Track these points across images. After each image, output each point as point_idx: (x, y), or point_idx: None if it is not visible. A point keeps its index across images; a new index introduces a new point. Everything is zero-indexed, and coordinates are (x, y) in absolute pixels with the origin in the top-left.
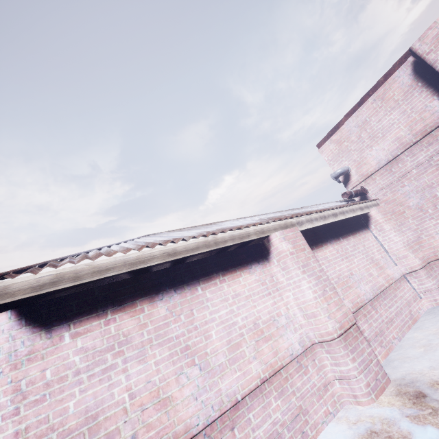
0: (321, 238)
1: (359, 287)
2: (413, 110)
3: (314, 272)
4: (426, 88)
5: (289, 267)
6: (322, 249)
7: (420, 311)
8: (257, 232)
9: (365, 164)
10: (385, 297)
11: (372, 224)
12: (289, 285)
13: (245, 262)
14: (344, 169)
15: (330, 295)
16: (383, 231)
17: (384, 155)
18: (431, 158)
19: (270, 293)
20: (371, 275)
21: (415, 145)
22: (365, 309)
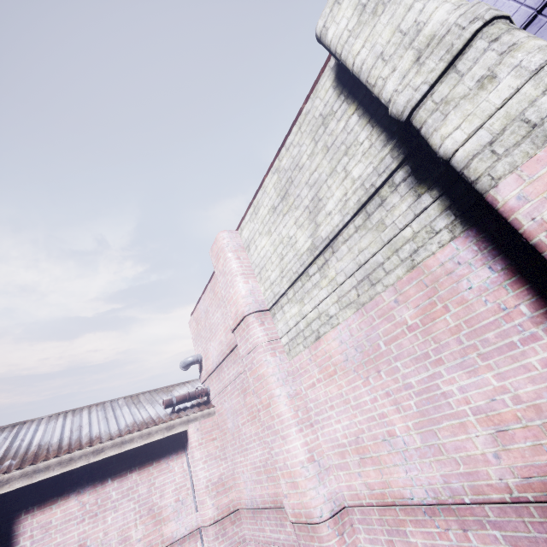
0: (65, 487)
1: None
2: (227, 316)
3: None
4: None
5: None
6: (52, 508)
7: None
8: None
9: (209, 358)
10: None
11: (189, 445)
12: None
13: None
14: (190, 360)
15: None
16: (193, 459)
17: (215, 356)
18: (235, 378)
19: None
20: (126, 540)
21: (228, 356)
22: None
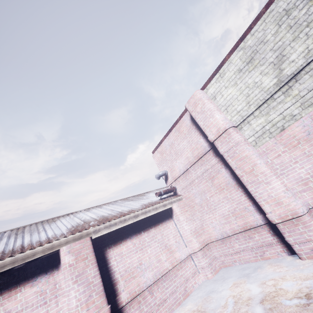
0: (123, 235)
1: (143, 275)
2: (193, 141)
3: (87, 279)
4: (197, 130)
5: (66, 278)
6: (120, 245)
7: (194, 285)
8: (45, 250)
9: (174, 170)
10: (165, 279)
11: (174, 215)
12: (66, 292)
13: (32, 275)
14: (162, 173)
15: (94, 300)
16: (179, 221)
17: (182, 167)
18: (203, 173)
19: (46, 302)
20: (159, 261)
21: (195, 163)
22: (142, 296)
